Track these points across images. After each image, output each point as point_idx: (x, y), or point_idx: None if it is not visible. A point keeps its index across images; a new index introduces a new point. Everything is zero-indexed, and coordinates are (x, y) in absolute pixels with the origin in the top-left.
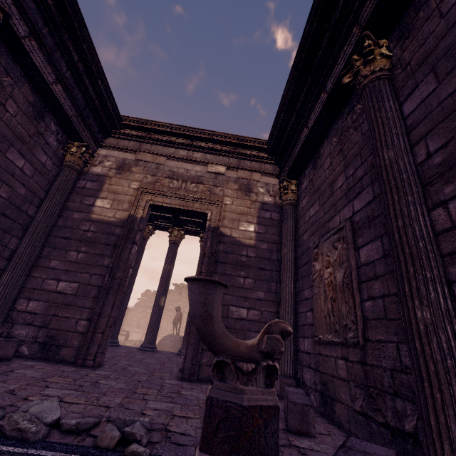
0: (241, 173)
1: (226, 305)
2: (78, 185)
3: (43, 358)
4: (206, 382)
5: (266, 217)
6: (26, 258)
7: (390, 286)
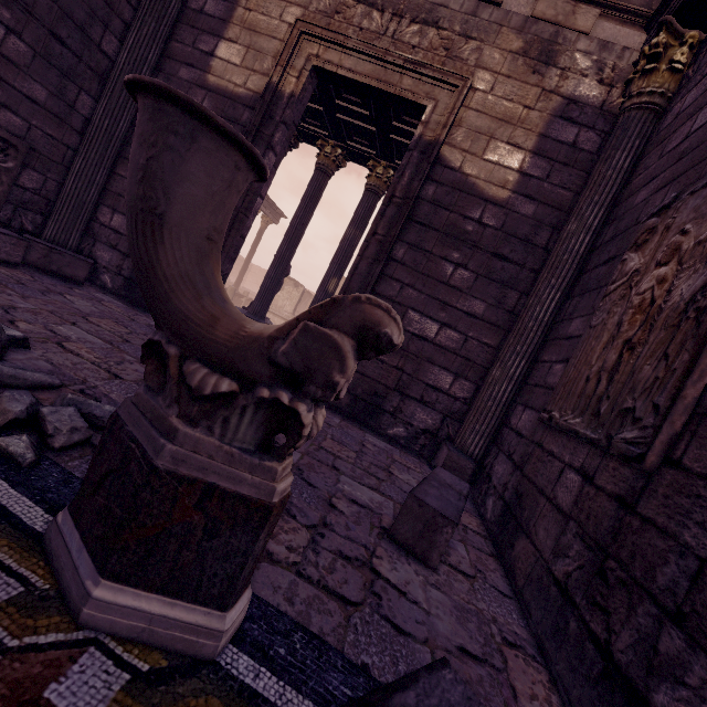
0: (547, 4)
1: (402, 305)
2: (192, 5)
3: (128, 298)
4: (333, 410)
5: (561, 139)
6: (103, 138)
7: None
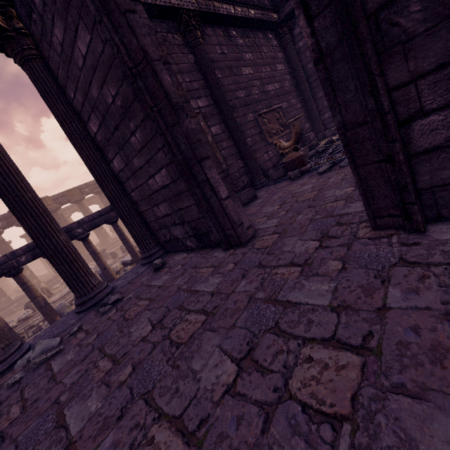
0: None
1: None
2: None
3: None
4: None
5: None
6: None
7: (229, 143)
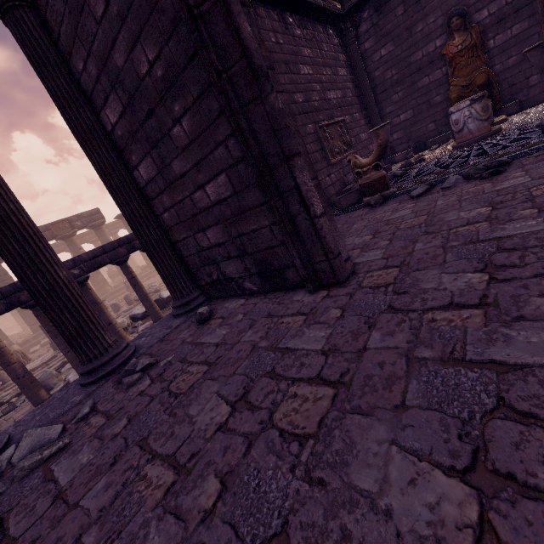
0: None
1: None
2: None
3: None
4: None
5: None
6: None
7: None
